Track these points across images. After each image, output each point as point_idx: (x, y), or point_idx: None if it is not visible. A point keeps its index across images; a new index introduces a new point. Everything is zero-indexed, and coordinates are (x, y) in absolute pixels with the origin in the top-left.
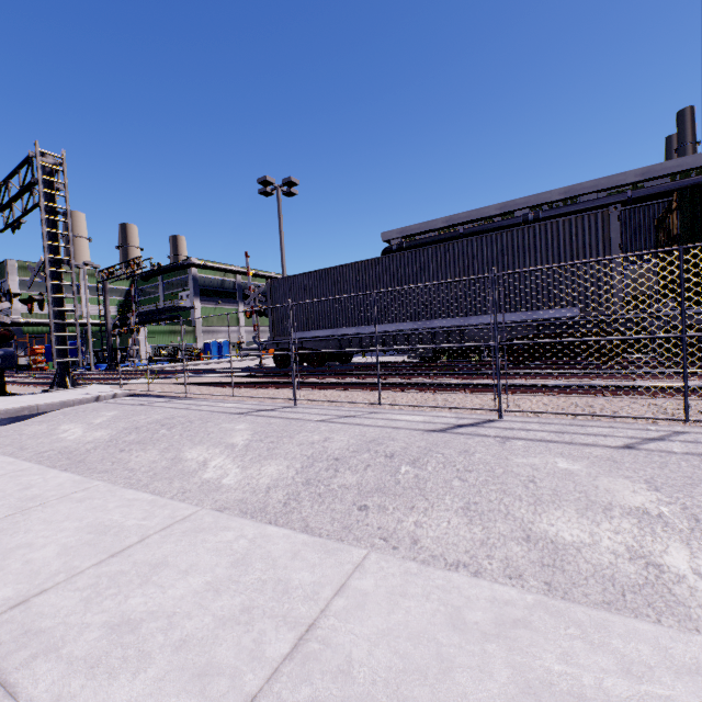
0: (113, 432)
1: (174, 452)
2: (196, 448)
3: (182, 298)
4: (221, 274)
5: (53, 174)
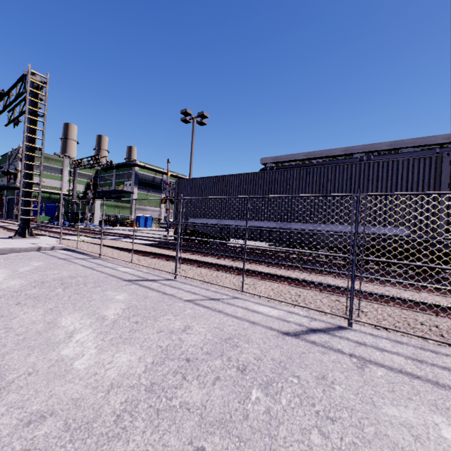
0: (25, 283)
1: (55, 315)
2: (74, 314)
3: (126, 185)
4: (153, 173)
5: (38, 88)
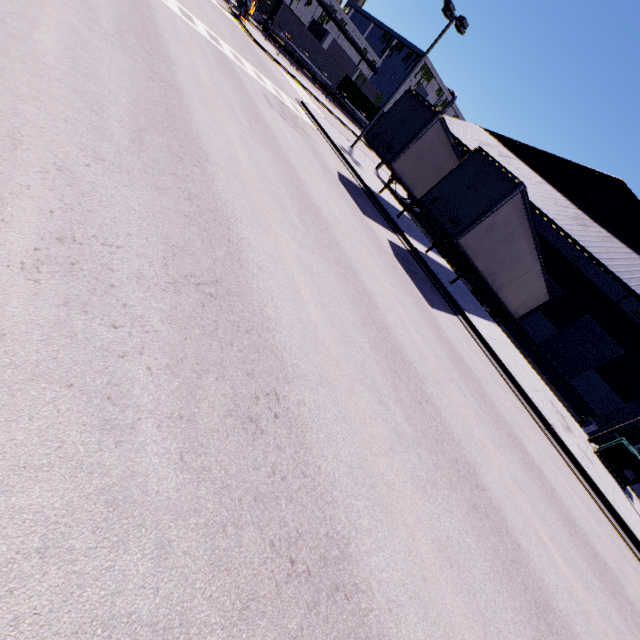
0: None
1: None
2: None
3: None
4: None
5: None
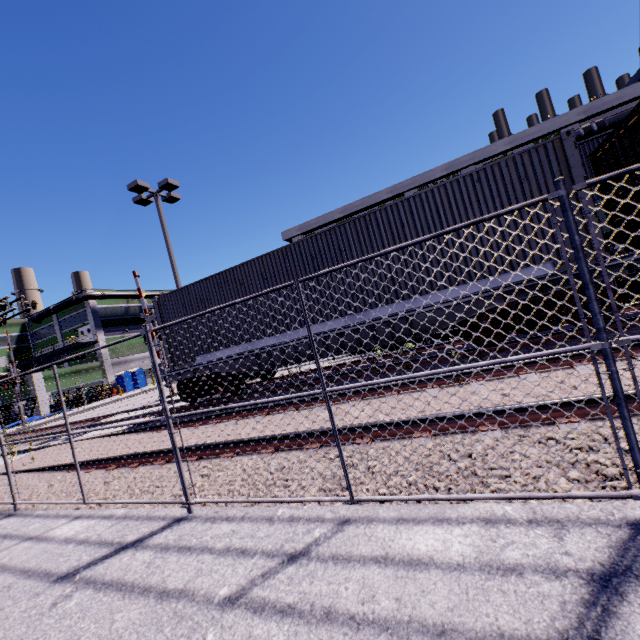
0: None
1: None
2: None
3: (83, 334)
4: (123, 301)
5: None
